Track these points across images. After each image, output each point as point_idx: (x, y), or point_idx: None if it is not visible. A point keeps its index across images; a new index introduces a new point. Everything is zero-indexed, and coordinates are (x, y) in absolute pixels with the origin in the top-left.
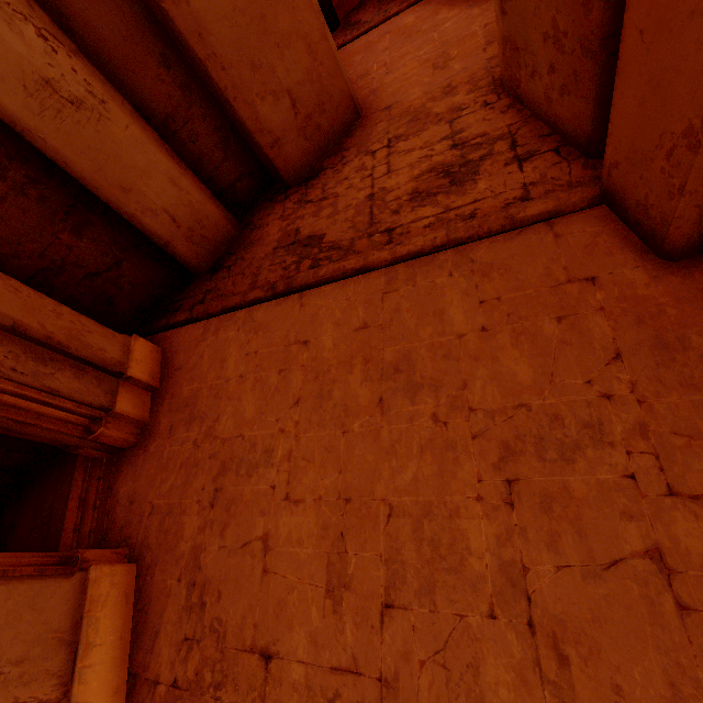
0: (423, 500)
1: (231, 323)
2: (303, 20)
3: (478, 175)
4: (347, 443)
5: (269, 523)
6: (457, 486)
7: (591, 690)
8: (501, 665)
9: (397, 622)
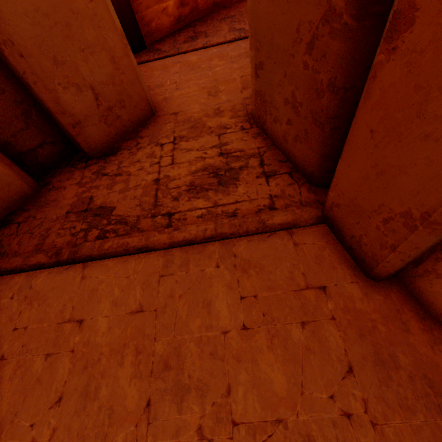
0: None
1: (6, 287)
2: (108, 37)
3: (238, 181)
4: None
5: None
6: None
7: None
8: None
9: None
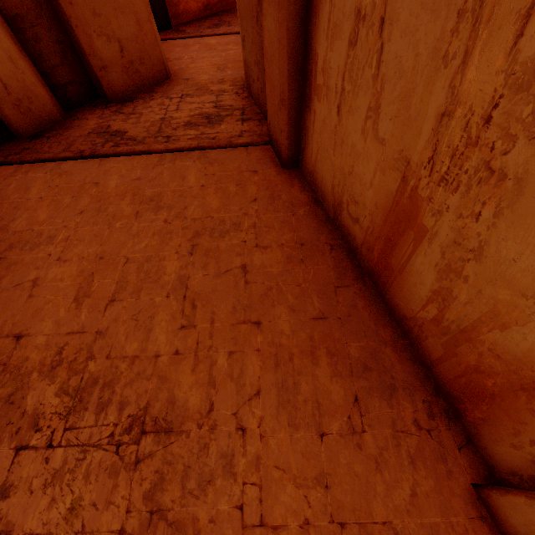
0: (147, 255)
1: (41, 168)
2: (136, 3)
3: (222, 122)
4: (110, 232)
5: (41, 272)
6: (168, 248)
7: (203, 315)
8: (166, 314)
9: (115, 307)
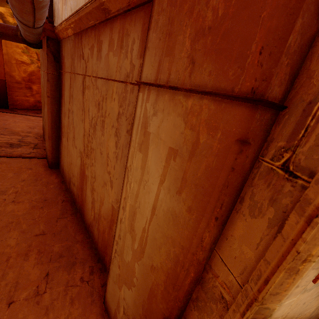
0: None
1: None
2: None
3: (20, 147)
4: None
5: None
6: None
7: None
8: None
9: None
